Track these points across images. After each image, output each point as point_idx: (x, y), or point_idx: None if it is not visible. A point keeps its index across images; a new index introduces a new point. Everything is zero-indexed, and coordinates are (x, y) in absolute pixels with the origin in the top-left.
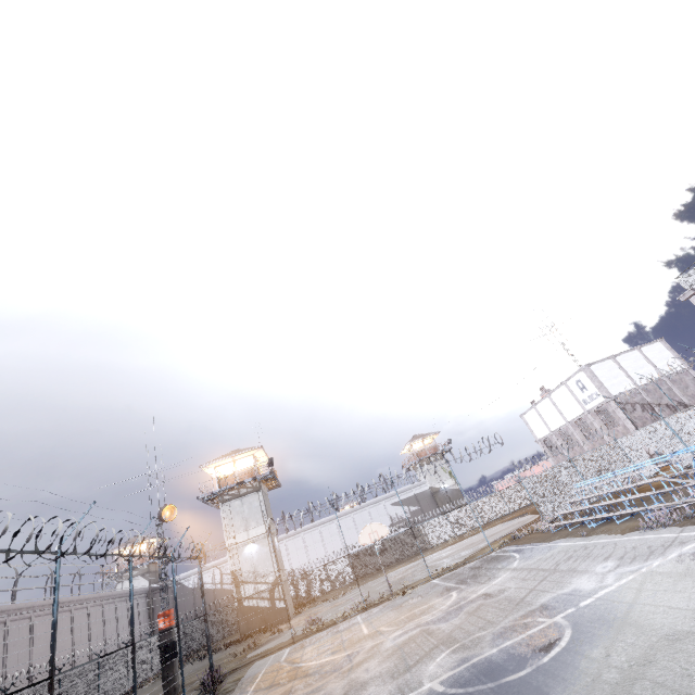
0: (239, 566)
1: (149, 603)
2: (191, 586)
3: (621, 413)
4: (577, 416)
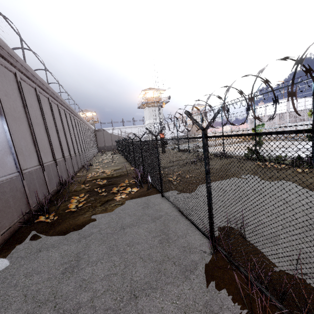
0: (152, 129)
1: (95, 134)
2: (110, 133)
3: (288, 117)
4: (271, 114)
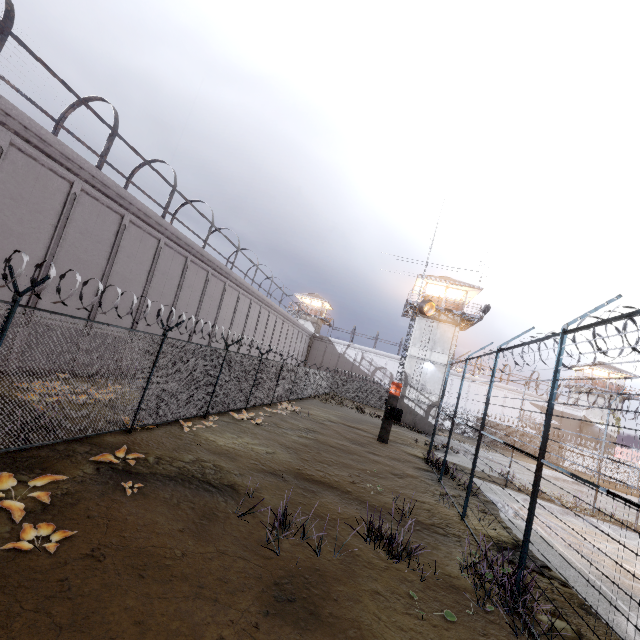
0: (413, 372)
1: (310, 343)
2: (339, 351)
3: None
4: None
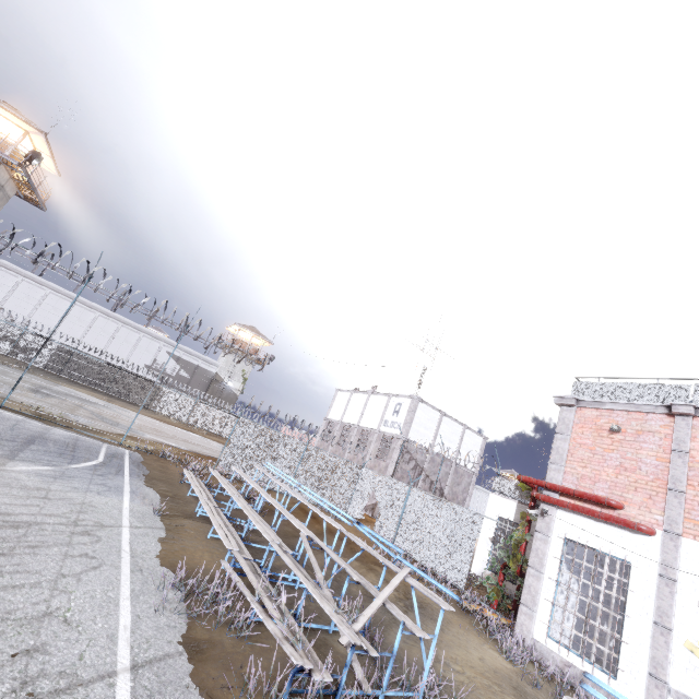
0: None
1: None
2: None
3: (397, 455)
4: (369, 427)
